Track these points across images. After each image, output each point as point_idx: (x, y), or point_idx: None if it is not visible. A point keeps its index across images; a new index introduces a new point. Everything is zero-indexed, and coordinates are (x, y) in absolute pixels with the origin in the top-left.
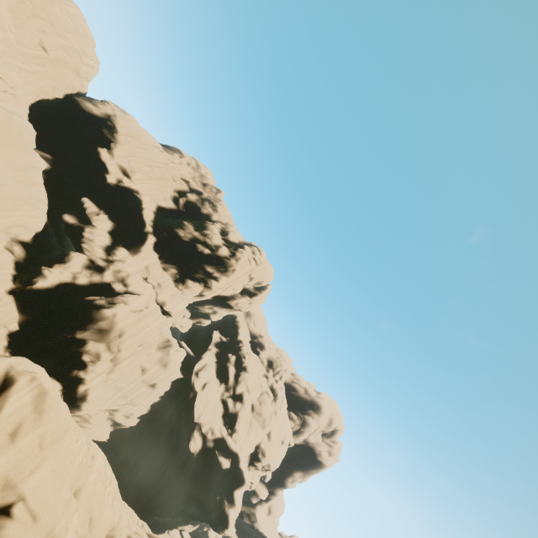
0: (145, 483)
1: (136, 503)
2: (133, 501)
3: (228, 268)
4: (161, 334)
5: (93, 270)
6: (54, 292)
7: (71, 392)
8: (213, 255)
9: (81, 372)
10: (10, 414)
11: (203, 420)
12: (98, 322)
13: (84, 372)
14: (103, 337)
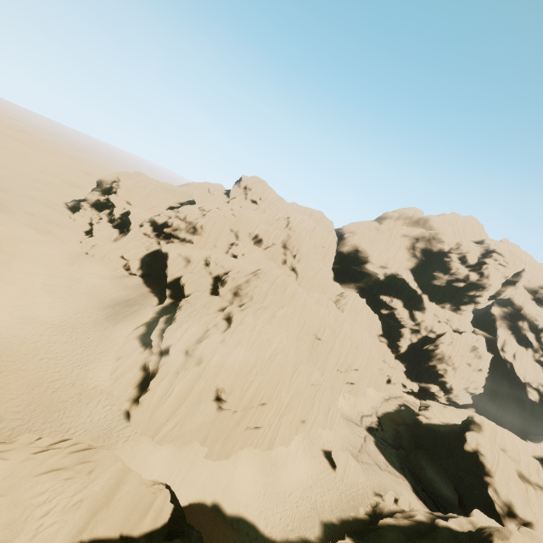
0: (510, 420)
1: (512, 430)
2: (509, 429)
3: (484, 287)
4: (467, 345)
5: (415, 333)
6: (408, 350)
7: (443, 387)
8: (467, 284)
9: (443, 379)
10: (490, 431)
11: (529, 380)
12: (436, 356)
13: (444, 378)
14: (442, 361)
